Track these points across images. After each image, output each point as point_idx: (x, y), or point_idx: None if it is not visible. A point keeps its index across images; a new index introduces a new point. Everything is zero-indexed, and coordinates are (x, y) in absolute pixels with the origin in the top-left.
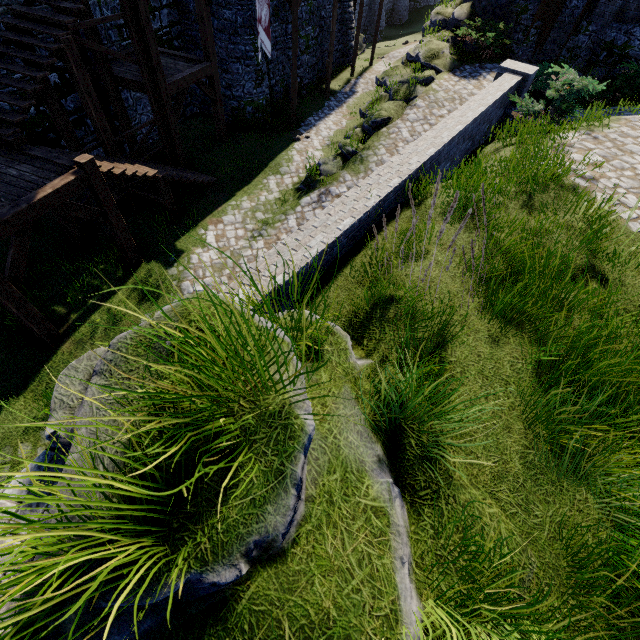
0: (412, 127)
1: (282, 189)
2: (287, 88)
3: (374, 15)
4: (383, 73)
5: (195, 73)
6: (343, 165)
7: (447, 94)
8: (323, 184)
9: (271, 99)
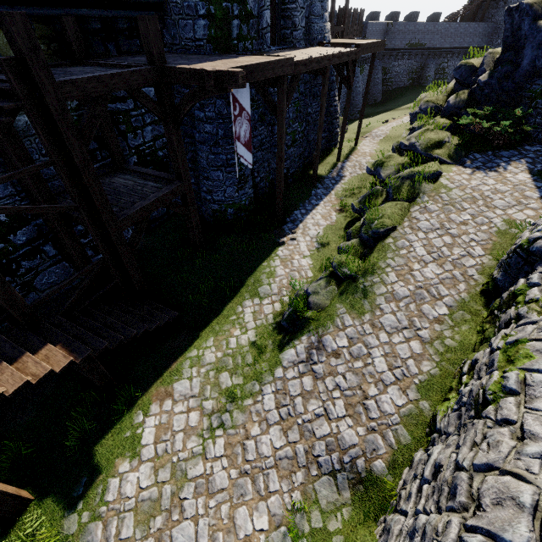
0: (427, 239)
1: (259, 323)
2: (273, 180)
3: (353, 99)
4: (375, 162)
5: (160, 197)
6: (339, 296)
7: (463, 192)
8: (313, 325)
9: (255, 195)
